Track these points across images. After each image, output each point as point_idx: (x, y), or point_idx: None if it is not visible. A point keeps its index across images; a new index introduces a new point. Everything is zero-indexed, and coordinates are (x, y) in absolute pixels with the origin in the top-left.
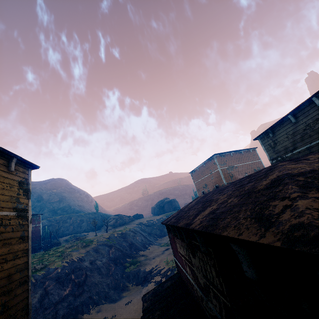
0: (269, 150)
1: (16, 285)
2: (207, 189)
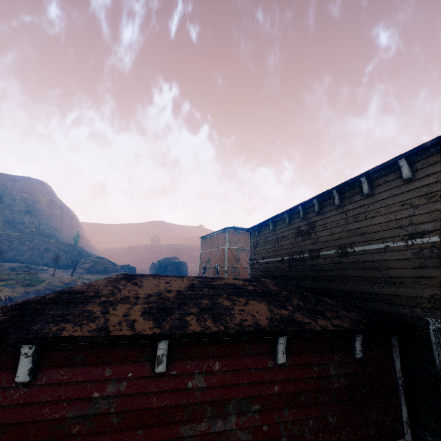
0: (252, 249)
1: None
2: (209, 265)
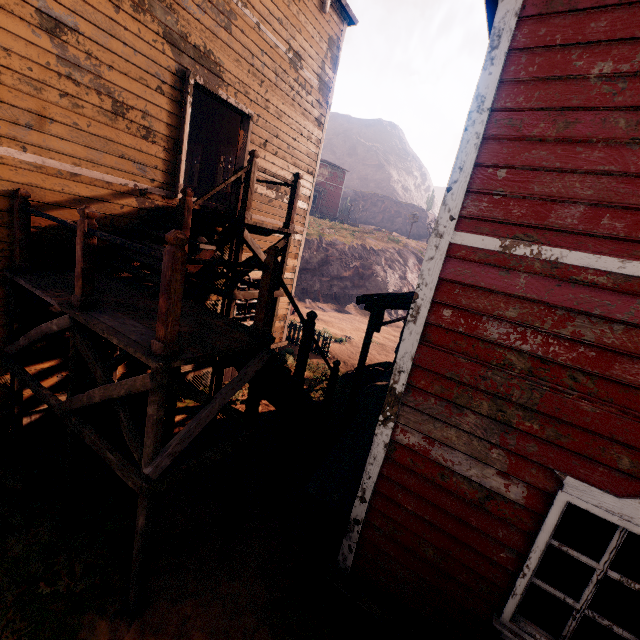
0: None
1: (304, 169)
2: None
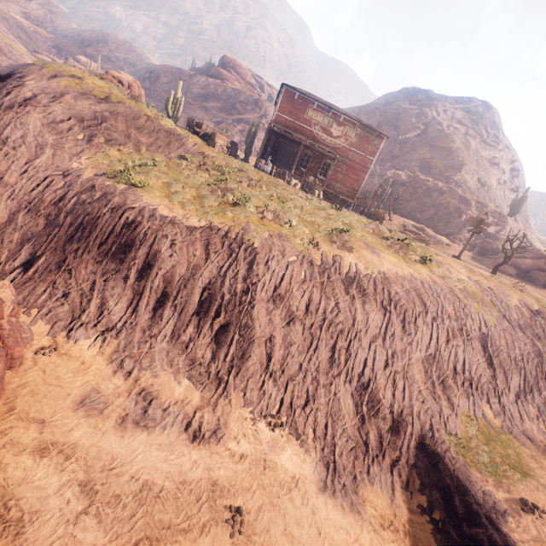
0: None
1: None
2: None
